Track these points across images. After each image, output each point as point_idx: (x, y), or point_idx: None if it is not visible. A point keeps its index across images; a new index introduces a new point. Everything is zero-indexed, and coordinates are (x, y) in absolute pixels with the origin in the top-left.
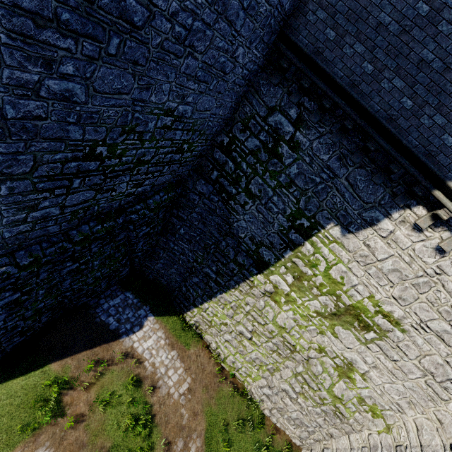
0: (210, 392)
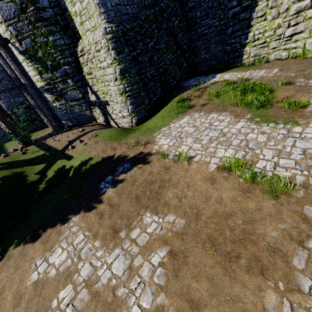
0: (306, 63)
